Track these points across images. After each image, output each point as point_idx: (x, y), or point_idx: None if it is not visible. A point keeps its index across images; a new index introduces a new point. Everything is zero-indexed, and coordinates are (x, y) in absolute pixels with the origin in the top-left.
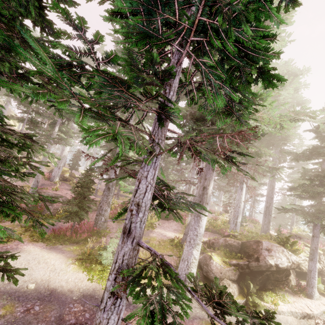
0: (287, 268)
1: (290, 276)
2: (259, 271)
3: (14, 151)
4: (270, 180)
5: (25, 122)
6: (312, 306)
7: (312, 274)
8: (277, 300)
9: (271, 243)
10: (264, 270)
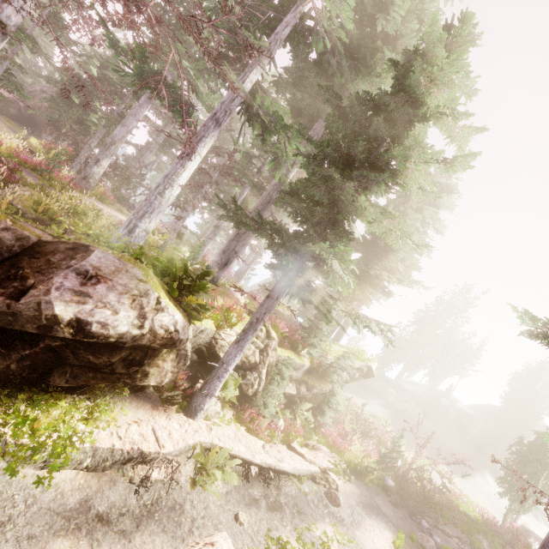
0: (120, 341)
1: (154, 365)
2: (30, 333)
3: None
4: (274, 184)
5: None
6: (176, 434)
7: (220, 371)
8: (57, 422)
9: (123, 265)
10: (36, 332)
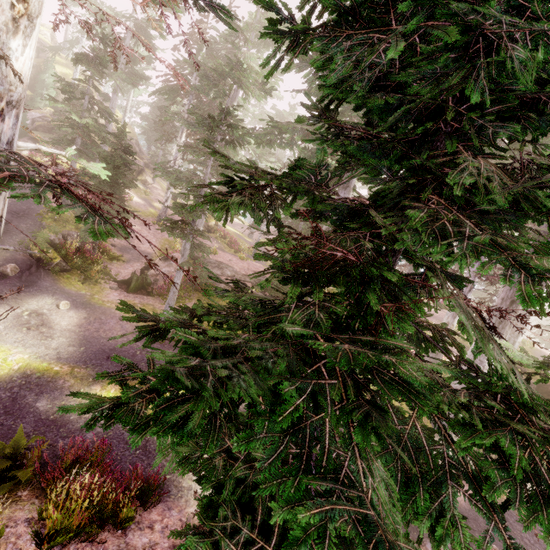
0: None
1: None
2: None
3: (203, 212)
4: None
5: (211, 159)
6: None
7: None
8: None
9: None
10: None
